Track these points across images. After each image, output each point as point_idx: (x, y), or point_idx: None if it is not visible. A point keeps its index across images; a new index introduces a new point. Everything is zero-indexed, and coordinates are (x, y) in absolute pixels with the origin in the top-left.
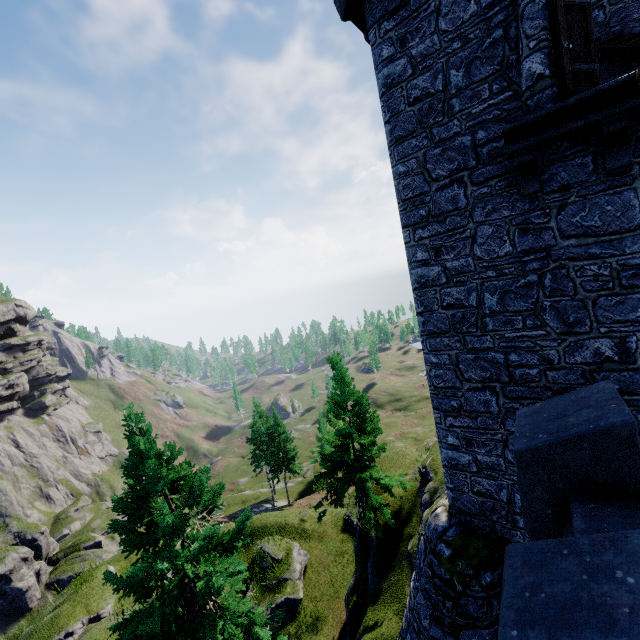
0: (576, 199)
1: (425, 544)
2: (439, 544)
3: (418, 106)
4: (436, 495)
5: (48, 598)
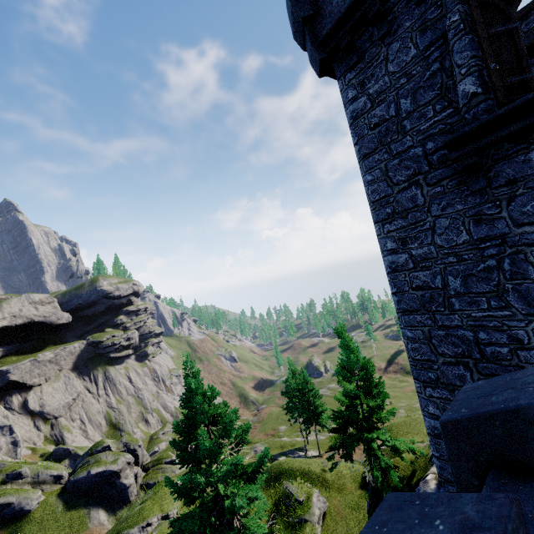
0: (524, 191)
1: None
2: None
3: (377, 130)
4: None
5: (141, 496)
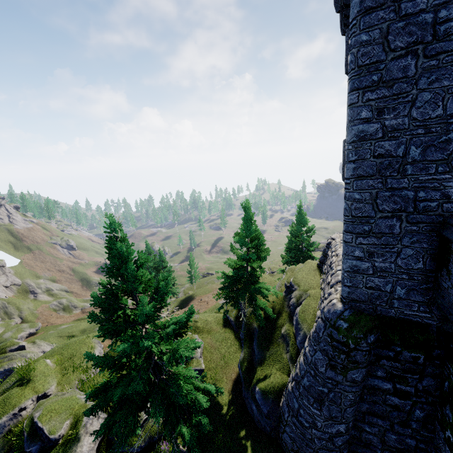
0: None
1: (324, 322)
2: (339, 321)
3: None
4: (302, 298)
5: None
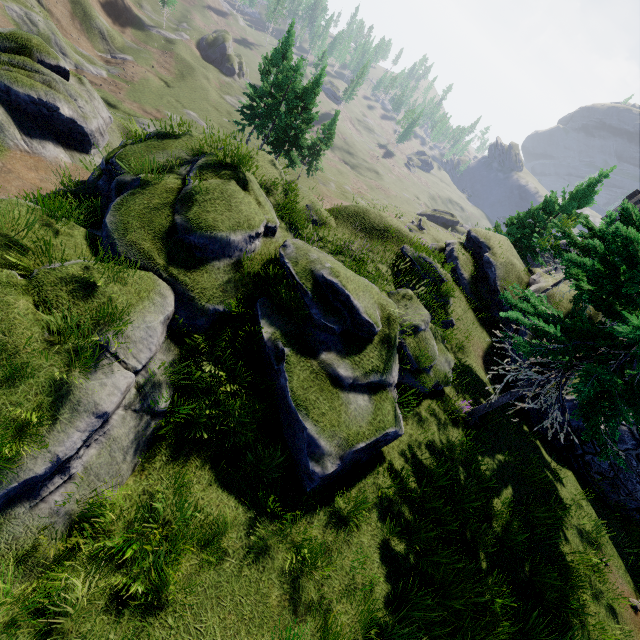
0: None
1: None
2: None
3: None
4: None
5: None
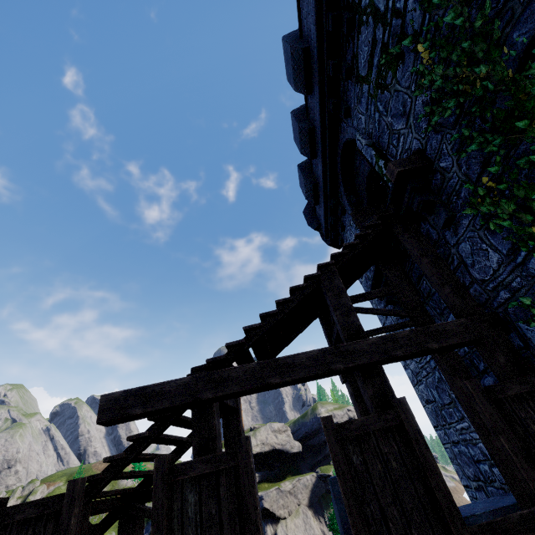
0: None
1: None
2: None
3: (363, 278)
4: None
5: None
